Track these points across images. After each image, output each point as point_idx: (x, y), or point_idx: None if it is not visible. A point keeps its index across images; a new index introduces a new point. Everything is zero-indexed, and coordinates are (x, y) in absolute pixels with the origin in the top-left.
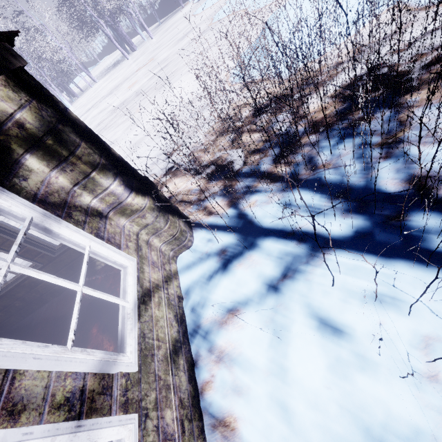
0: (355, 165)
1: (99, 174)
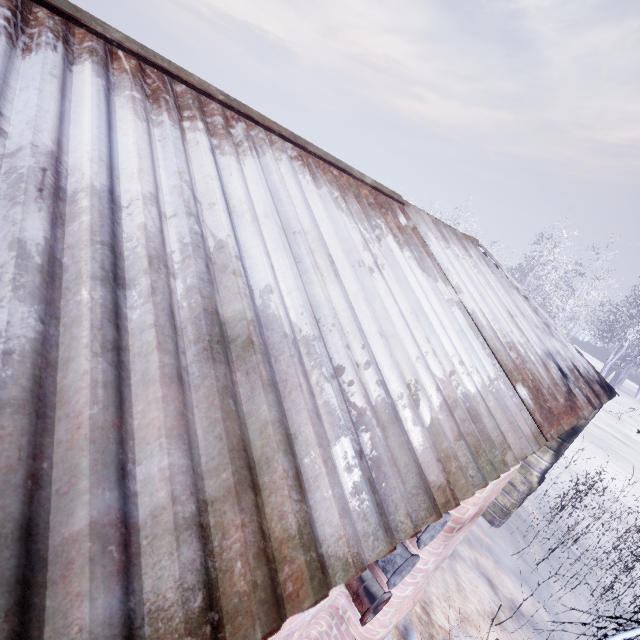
0: None
1: (553, 454)
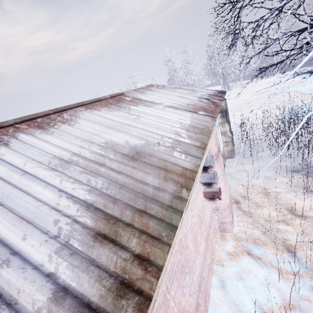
0: (304, 152)
1: (227, 123)
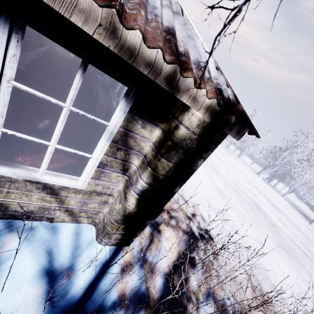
0: None
1: (149, 172)
